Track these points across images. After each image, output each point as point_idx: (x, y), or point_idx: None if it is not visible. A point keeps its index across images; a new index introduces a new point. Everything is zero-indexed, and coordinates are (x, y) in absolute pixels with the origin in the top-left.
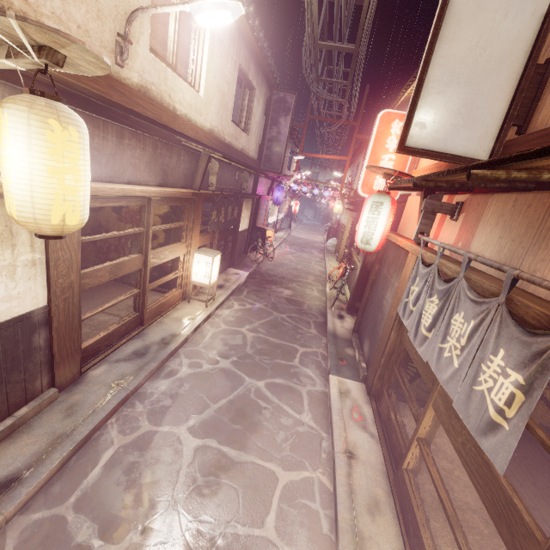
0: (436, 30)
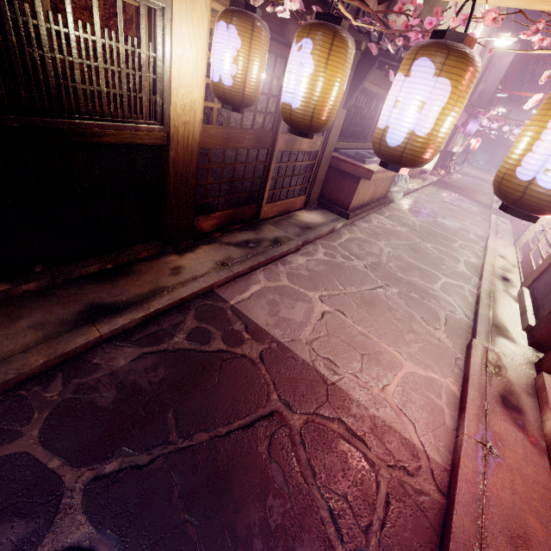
0: None
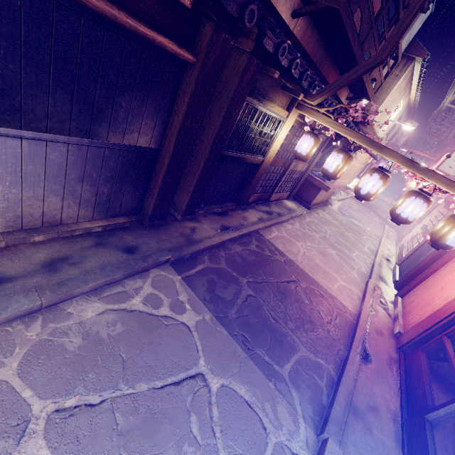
0: (454, 150)
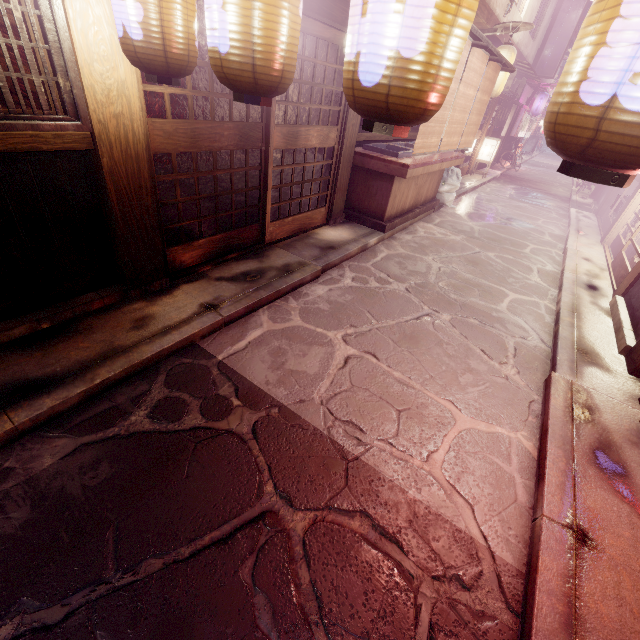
0: None
